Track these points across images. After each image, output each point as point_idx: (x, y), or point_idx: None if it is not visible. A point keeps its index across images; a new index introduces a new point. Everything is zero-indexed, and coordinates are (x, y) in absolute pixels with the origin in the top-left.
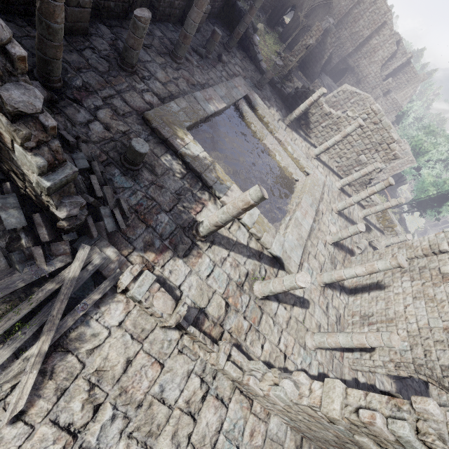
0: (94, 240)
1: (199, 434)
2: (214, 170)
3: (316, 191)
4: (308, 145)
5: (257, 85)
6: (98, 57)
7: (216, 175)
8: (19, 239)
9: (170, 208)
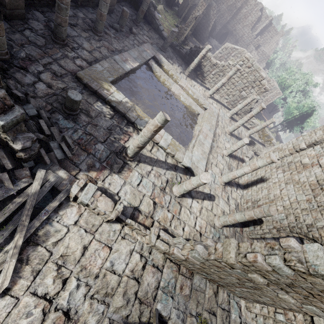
0: (48, 166)
1: (143, 291)
2: (134, 110)
3: (212, 120)
4: (204, 89)
5: (161, 49)
6: (36, 35)
7: (136, 113)
8: None
9: (104, 140)
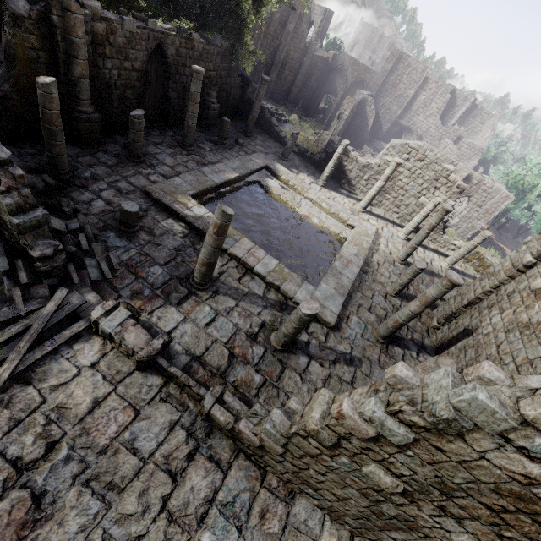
0: (76, 287)
1: (179, 499)
2: None
3: (363, 241)
4: (353, 201)
5: (281, 158)
6: (109, 156)
7: None
8: (3, 283)
9: (165, 262)
